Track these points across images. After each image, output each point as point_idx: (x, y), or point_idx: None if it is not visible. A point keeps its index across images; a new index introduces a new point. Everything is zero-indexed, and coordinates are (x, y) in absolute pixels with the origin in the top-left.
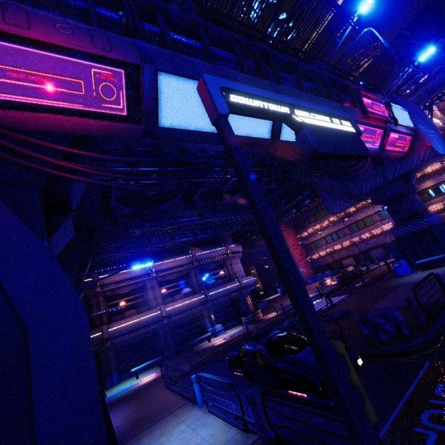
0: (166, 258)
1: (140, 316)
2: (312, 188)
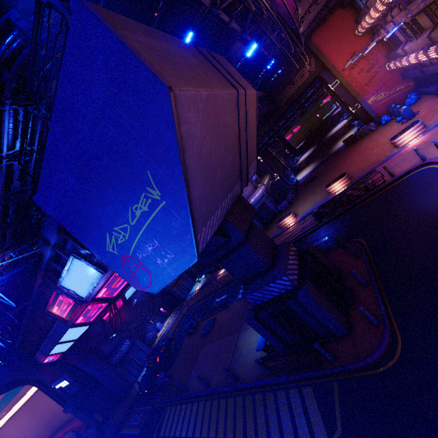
0: None
1: None
2: None
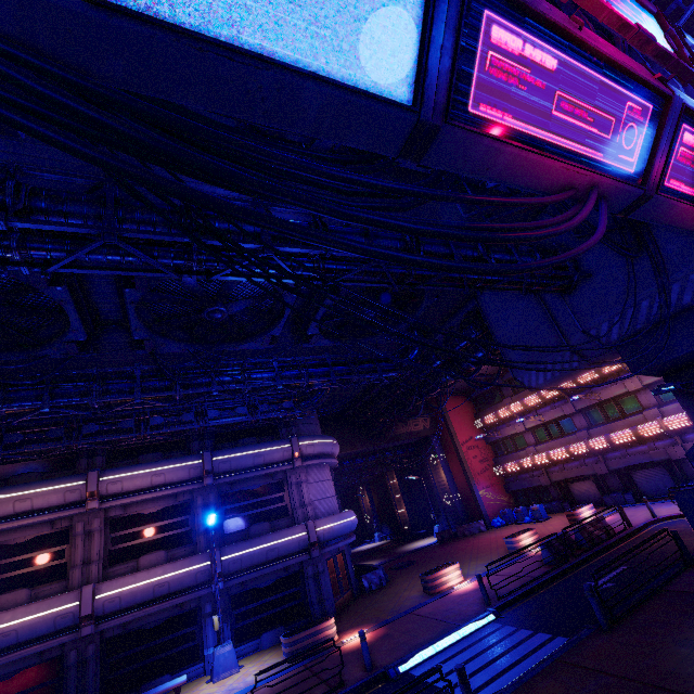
0: (137, 465)
1: (19, 614)
2: (485, 326)
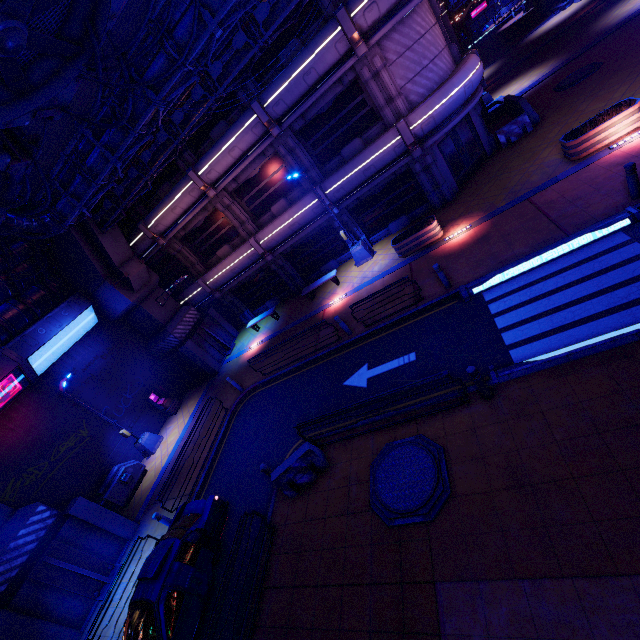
0: (212, 149)
1: (231, 261)
2: None
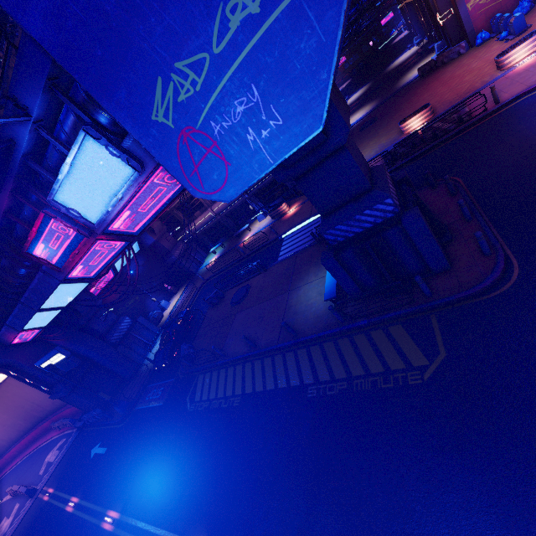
0: None
1: (201, 219)
2: None
